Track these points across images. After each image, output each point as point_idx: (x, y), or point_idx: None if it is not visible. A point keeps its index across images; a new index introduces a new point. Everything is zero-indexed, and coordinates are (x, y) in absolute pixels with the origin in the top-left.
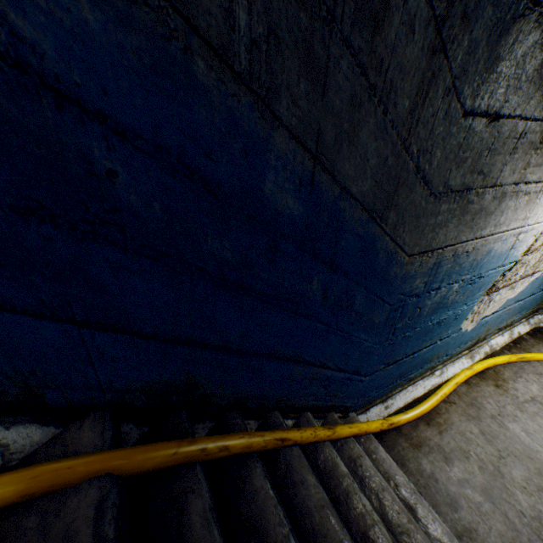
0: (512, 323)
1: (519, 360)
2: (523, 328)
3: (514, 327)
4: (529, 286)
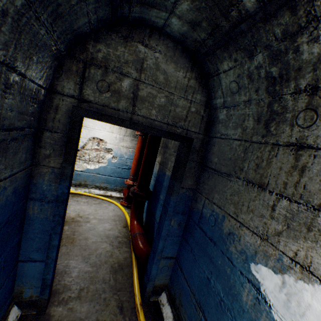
0: (108, 189)
1: (95, 196)
2: (115, 194)
3: (110, 191)
4: (102, 169)
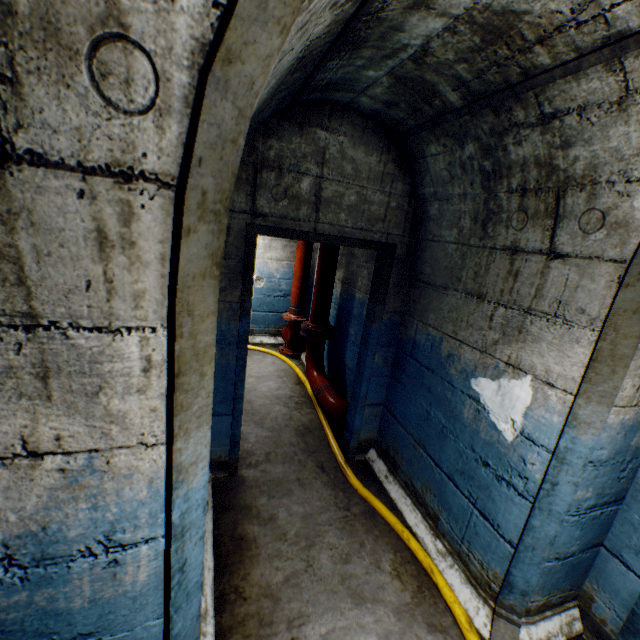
0: (256, 333)
1: None
2: (268, 340)
3: (259, 336)
4: None
